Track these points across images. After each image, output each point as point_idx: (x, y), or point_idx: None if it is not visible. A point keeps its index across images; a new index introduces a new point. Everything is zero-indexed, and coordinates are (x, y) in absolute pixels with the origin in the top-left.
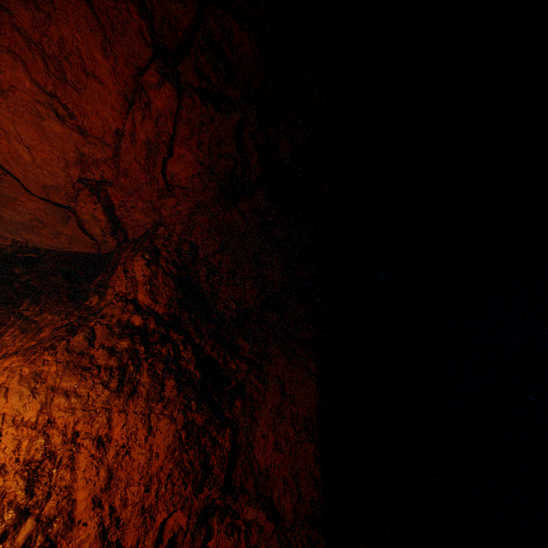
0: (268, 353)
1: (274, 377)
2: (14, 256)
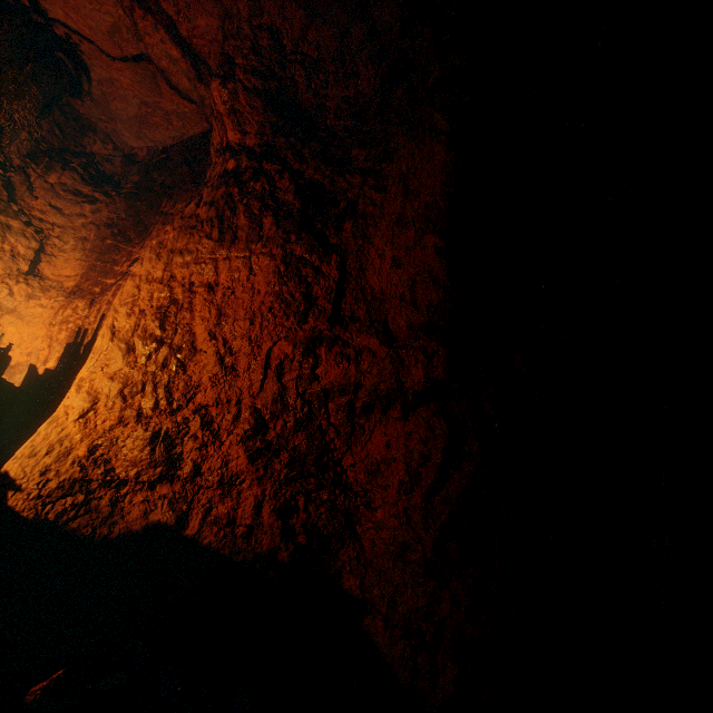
0: (389, 150)
1: (396, 178)
2: (151, 164)
